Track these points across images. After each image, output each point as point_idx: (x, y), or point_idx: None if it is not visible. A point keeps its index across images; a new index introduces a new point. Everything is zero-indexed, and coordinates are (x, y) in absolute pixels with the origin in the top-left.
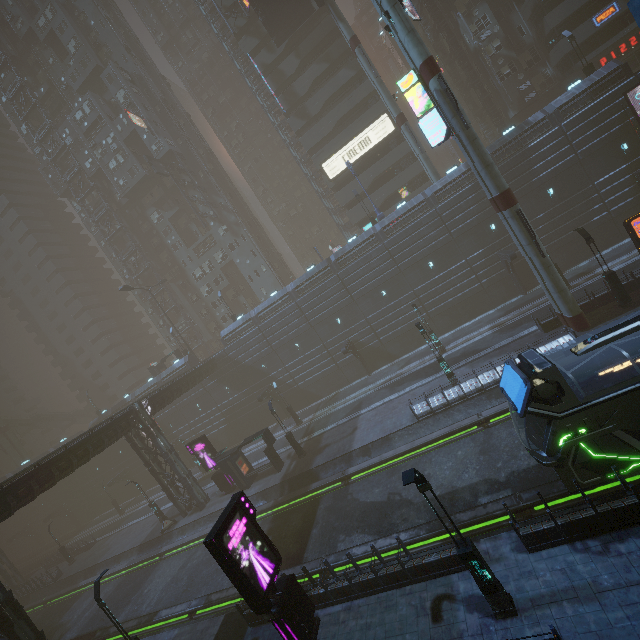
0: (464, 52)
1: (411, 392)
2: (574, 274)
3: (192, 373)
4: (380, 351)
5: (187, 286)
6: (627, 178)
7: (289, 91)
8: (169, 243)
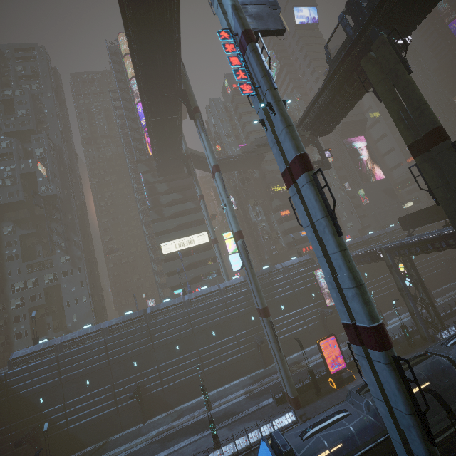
0: (249, 221)
1: (180, 450)
2: (292, 361)
3: None
4: (160, 399)
5: None
6: (315, 310)
7: (156, 198)
8: (7, 253)
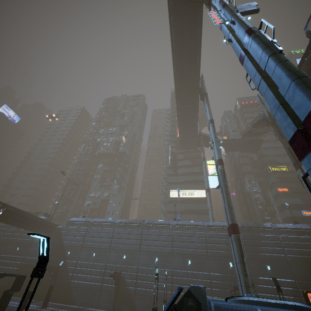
0: (244, 191)
1: None
2: None
3: (38, 221)
4: (130, 298)
5: (83, 196)
6: None
7: (175, 162)
8: (95, 176)
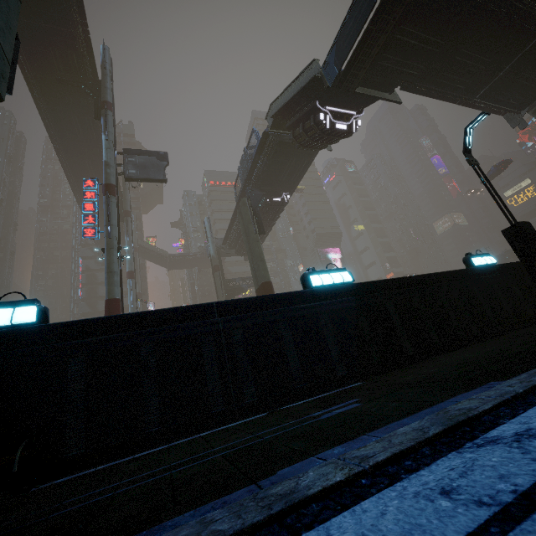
0: None
1: None
2: None
3: None
4: None
5: None
6: None
7: (94, 288)
8: None
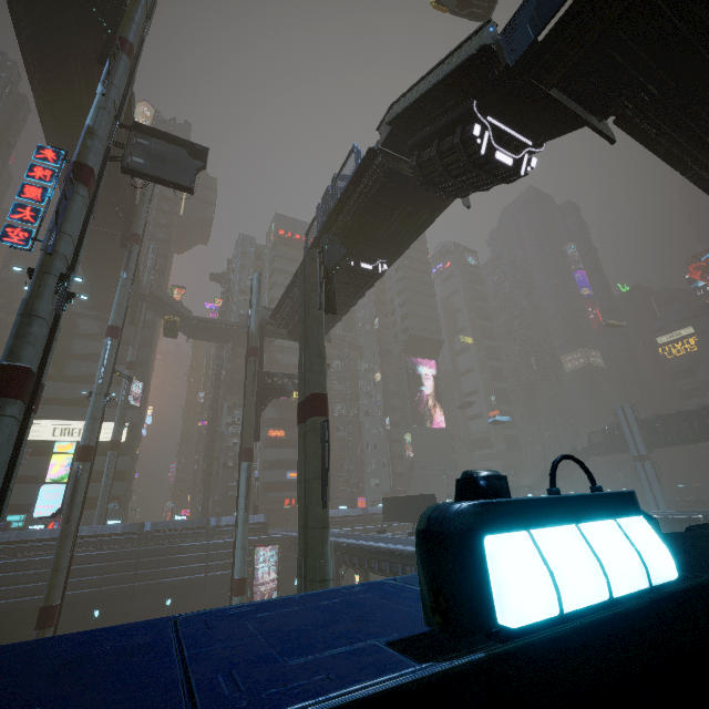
0: (217, 427)
1: None
2: None
3: None
4: None
5: None
6: None
7: (67, 341)
8: None
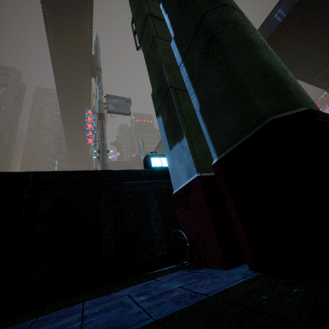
0: None
1: None
2: None
3: None
4: None
5: None
6: None
7: None
8: None
